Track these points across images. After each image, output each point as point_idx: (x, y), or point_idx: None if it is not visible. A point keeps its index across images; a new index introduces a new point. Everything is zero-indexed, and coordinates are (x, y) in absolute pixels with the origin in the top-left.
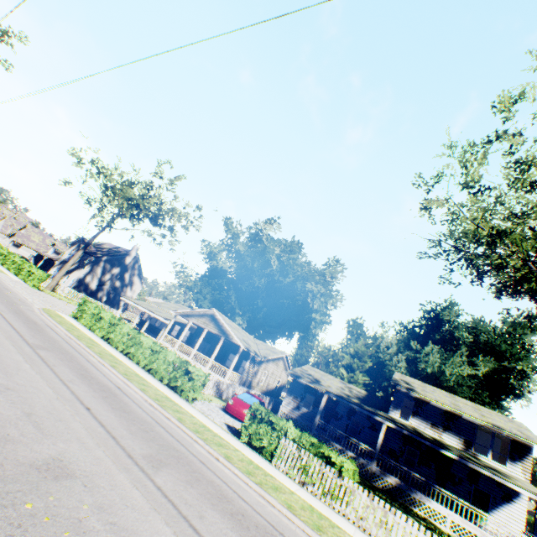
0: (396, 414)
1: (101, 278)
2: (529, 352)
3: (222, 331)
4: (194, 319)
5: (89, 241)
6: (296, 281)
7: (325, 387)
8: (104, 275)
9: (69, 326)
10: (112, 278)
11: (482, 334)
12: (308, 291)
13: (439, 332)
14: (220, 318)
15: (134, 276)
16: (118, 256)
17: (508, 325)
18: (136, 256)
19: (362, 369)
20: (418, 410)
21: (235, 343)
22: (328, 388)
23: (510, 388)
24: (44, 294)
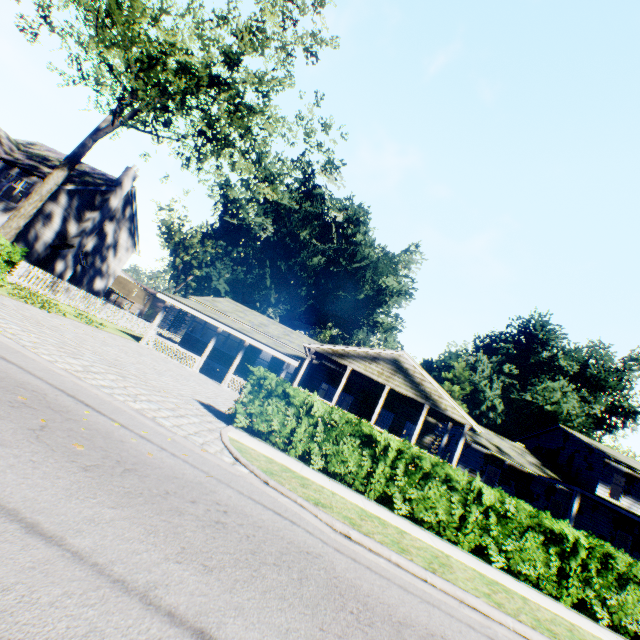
0: (605, 494)
1: (60, 232)
2: (622, 387)
3: (423, 394)
4: (356, 364)
5: (77, 147)
6: (367, 269)
7: (515, 457)
8: (66, 225)
9: (422, 554)
10: (84, 234)
11: (591, 366)
12: (381, 286)
13: (532, 355)
14: (421, 371)
15: (121, 231)
16: (98, 186)
17: (624, 362)
18: (128, 190)
19: (461, 398)
20: (629, 488)
21: (438, 413)
22: (517, 458)
23: (608, 424)
24: (21, 306)
